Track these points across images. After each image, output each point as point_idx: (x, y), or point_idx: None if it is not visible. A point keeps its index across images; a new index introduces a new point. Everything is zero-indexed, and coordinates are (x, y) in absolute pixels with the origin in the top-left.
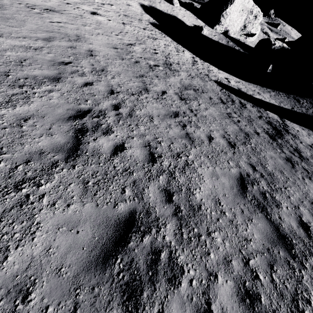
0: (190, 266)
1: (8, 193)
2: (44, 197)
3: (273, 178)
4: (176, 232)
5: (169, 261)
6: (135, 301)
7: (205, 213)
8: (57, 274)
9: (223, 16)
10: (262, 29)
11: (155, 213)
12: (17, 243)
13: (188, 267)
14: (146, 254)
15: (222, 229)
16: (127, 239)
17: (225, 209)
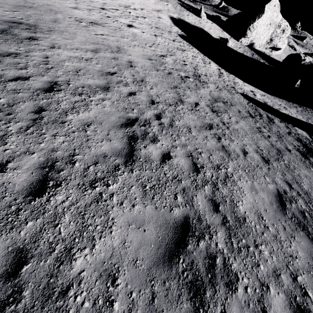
0: (243, 274)
1: (86, 190)
2: (113, 196)
3: (310, 197)
4: (226, 240)
5: (224, 267)
6: (200, 299)
7: (250, 226)
8: (134, 265)
9: (250, 29)
10: (288, 42)
11: (205, 221)
12: (100, 234)
13: (241, 275)
14: (204, 258)
15: (267, 243)
16: (185, 242)
17: (268, 224)
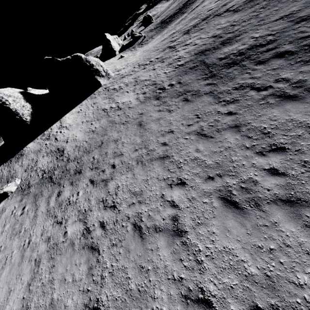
0: None
1: None
2: None
3: None
4: None
5: None
6: None
7: None
8: None
9: (114, 48)
10: None
11: None
12: None
13: None
14: None
15: None
16: None
17: None
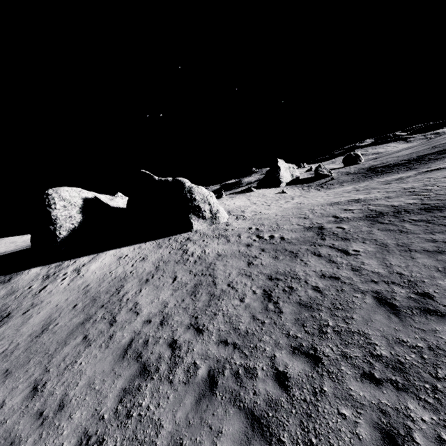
0: None
1: None
2: None
3: None
4: None
5: None
6: None
7: None
8: None
9: (281, 178)
10: None
11: None
12: None
13: None
14: None
15: None
16: None
17: None
